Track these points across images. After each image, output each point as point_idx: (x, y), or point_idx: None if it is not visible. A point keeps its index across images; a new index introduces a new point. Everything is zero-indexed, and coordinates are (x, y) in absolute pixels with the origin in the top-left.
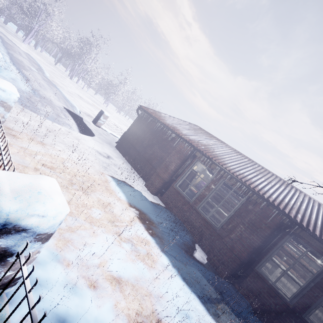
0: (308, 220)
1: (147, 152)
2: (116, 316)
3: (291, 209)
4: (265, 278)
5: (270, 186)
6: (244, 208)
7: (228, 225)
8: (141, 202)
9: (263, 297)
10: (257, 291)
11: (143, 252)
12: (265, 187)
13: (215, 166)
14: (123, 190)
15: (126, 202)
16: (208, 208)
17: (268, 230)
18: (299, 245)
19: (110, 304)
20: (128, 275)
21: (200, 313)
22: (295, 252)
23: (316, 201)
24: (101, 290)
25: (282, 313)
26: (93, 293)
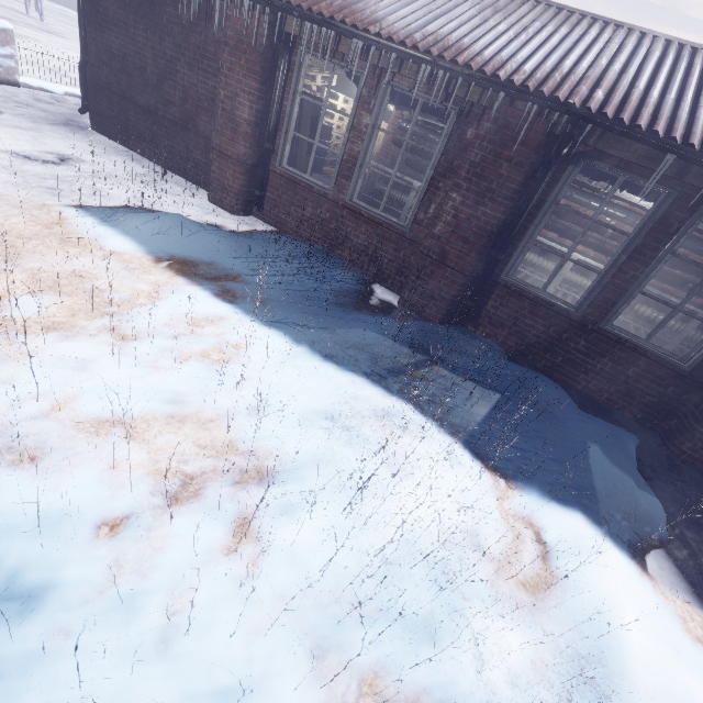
0: (624, 97)
1: (170, 99)
2: (113, 488)
3: (578, 84)
4: (523, 289)
5: (524, 43)
6: (455, 144)
7: (429, 210)
8: (190, 242)
9: (523, 324)
10: (511, 319)
11: (202, 343)
12: (506, 48)
13: (349, 44)
14: (126, 229)
15: (142, 254)
16: (400, 197)
17: (517, 176)
18: (609, 188)
19: (92, 472)
20: (152, 402)
21: (365, 402)
22: (605, 213)
23: (660, 37)
24: (57, 459)
25: (562, 337)
26: (28, 473)
